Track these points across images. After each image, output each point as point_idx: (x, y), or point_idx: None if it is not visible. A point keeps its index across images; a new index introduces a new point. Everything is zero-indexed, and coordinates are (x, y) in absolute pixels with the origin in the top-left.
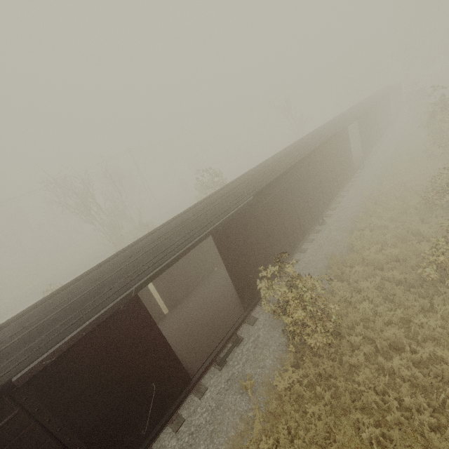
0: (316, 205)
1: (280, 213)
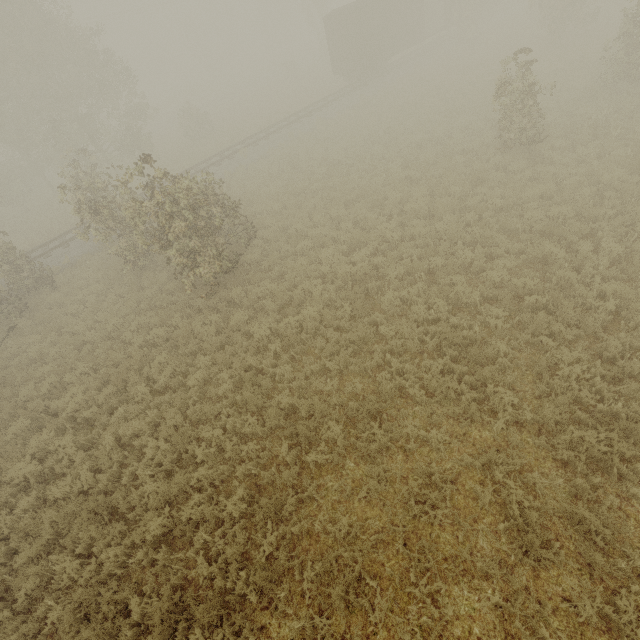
0: None
1: None
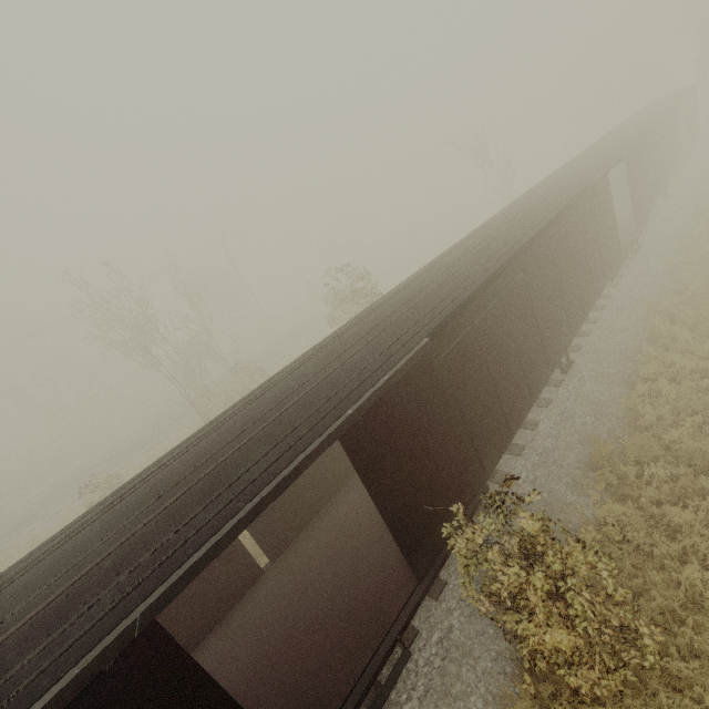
0: (555, 333)
1: (485, 363)
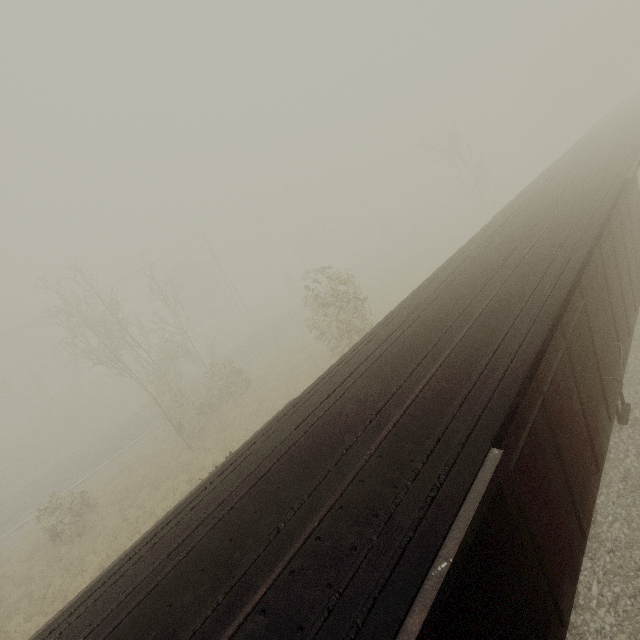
0: (611, 372)
1: (557, 448)
